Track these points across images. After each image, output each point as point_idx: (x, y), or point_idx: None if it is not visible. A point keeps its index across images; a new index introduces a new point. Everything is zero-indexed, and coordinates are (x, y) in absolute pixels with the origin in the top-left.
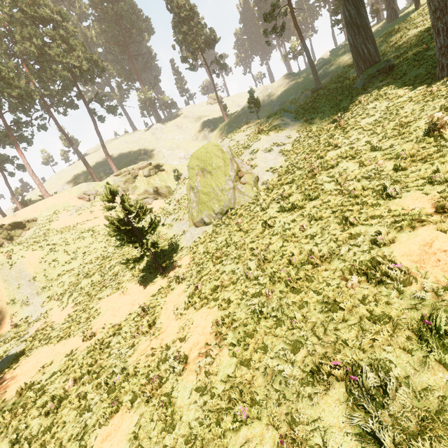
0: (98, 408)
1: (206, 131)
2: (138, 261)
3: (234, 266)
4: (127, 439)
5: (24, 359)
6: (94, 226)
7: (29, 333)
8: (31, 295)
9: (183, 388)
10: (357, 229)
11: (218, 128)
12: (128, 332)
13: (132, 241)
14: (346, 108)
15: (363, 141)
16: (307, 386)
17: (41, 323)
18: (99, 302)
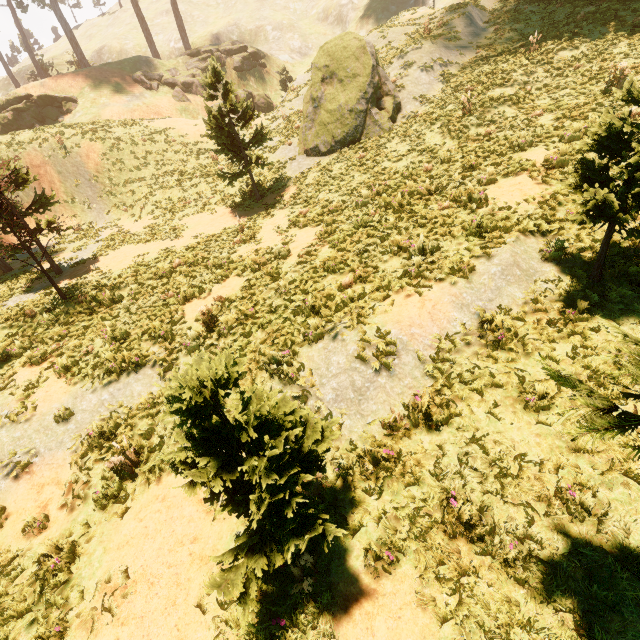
0: (209, 277)
1: (344, 7)
2: (237, 177)
3: (345, 198)
4: (241, 287)
5: (112, 251)
6: (167, 128)
7: (103, 236)
8: (93, 199)
9: (287, 264)
10: (473, 173)
11: (366, 7)
12: (226, 241)
13: (232, 151)
14: (556, 26)
15: (543, 83)
16: (382, 255)
17: (113, 230)
18: (183, 218)
